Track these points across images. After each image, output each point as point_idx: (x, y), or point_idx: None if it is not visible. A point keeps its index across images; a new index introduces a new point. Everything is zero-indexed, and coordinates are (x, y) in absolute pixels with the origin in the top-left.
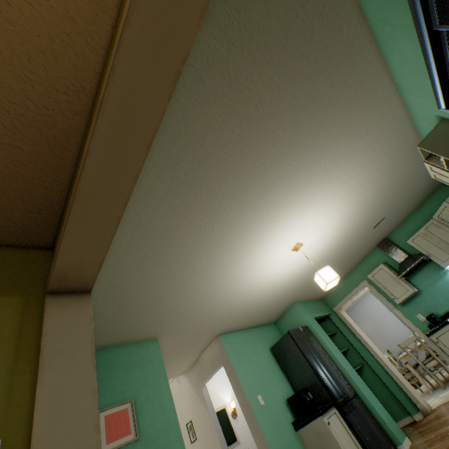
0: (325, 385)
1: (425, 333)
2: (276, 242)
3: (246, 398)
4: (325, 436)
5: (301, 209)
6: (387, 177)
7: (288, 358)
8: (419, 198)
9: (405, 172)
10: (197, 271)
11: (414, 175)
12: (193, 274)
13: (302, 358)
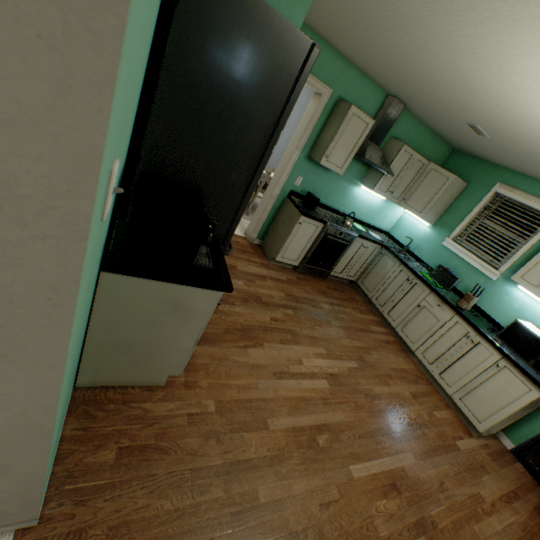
0: (236, 219)
1: (281, 192)
2: None
3: (92, 191)
4: (188, 316)
5: None
6: None
7: (221, 85)
8: (458, 143)
9: None
10: None
11: None
12: None
13: (256, 137)
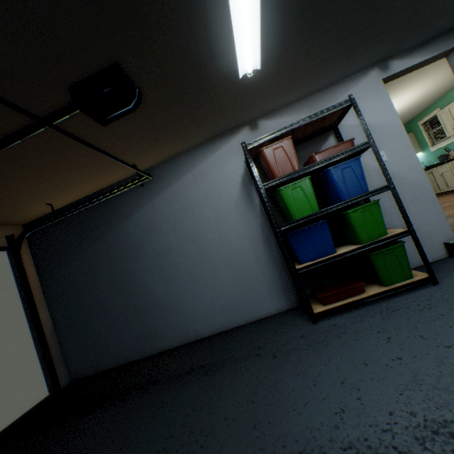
0: None
1: None
2: (395, 99)
3: None
4: None
5: (422, 87)
6: (423, 103)
7: None
8: None
9: (421, 107)
10: (393, 83)
11: (416, 112)
12: (390, 84)
13: None
